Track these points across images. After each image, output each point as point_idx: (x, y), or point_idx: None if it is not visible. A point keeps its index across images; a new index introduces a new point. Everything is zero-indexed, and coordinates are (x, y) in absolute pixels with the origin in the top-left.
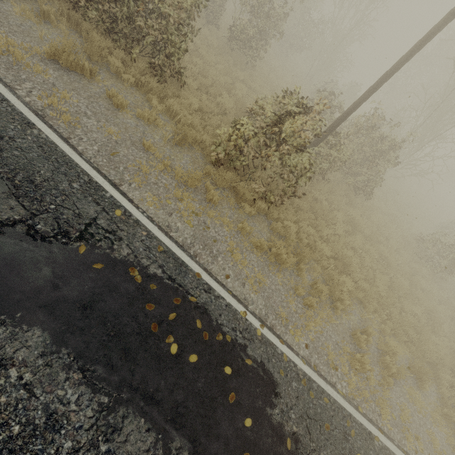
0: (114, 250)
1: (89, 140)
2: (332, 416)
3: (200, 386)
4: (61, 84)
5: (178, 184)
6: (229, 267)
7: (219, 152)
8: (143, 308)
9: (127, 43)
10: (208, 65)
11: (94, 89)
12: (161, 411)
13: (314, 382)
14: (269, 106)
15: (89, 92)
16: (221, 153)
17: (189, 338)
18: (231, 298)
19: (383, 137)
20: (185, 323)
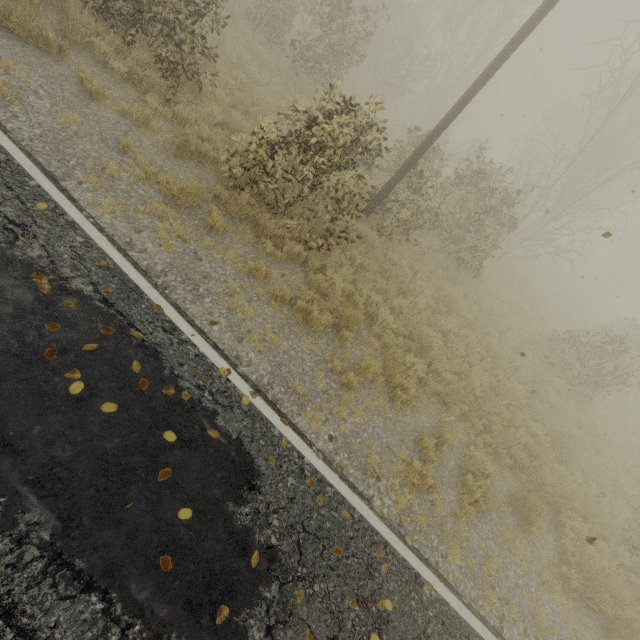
0: (15, 247)
1: (29, 121)
2: (351, 538)
3: (108, 447)
4: (8, 54)
5: (164, 200)
6: (222, 314)
7: (233, 167)
8: (40, 327)
9: (127, 30)
10: (258, 85)
11: (62, 70)
12: (18, 466)
13: (330, 486)
14: (301, 104)
15: (52, 71)
16: (236, 168)
17: (112, 380)
18: (209, 348)
19: (493, 189)
20: (111, 361)
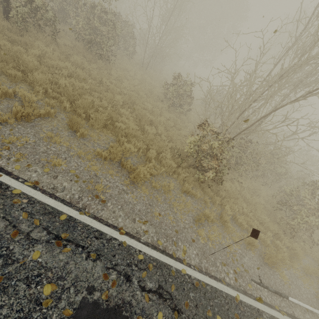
0: None
1: None
2: None
3: None
4: None
5: None
6: None
7: None
8: None
9: None
10: None
11: None
12: None
13: None
14: None
15: None
16: None
17: None
18: None
19: (96, 6)
20: None
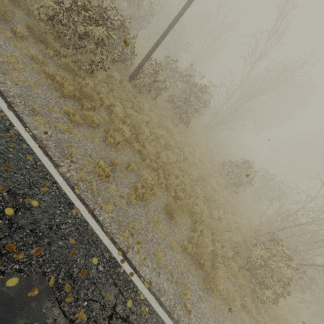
0: None
1: None
2: (26, 168)
3: None
4: None
5: None
6: None
7: (40, 13)
8: None
9: None
10: None
11: None
12: None
13: (27, 145)
14: None
15: None
16: (42, 14)
17: None
18: None
19: (196, 84)
20: None
